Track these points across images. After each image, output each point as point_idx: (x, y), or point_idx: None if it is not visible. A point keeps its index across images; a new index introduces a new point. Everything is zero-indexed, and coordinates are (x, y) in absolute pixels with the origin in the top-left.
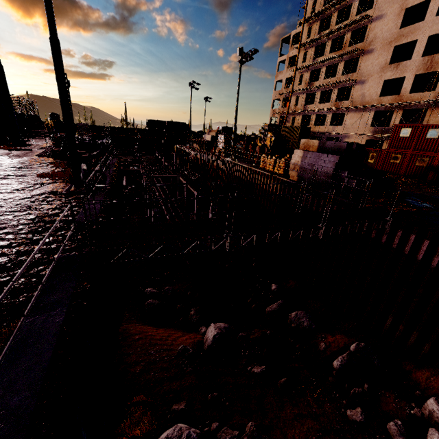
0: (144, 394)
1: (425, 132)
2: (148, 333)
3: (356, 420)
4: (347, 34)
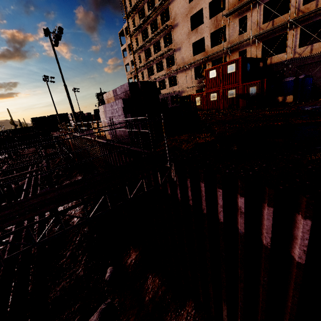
0: None
1: (225, 69)
2: None
3: None
4: (158, 17)
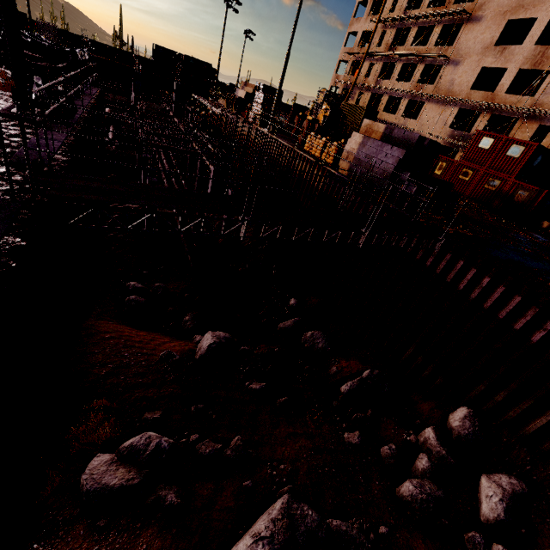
0: (108, 399)
1: (508, 147)
2: (124, 333)
3: (352, 442)
4: None
